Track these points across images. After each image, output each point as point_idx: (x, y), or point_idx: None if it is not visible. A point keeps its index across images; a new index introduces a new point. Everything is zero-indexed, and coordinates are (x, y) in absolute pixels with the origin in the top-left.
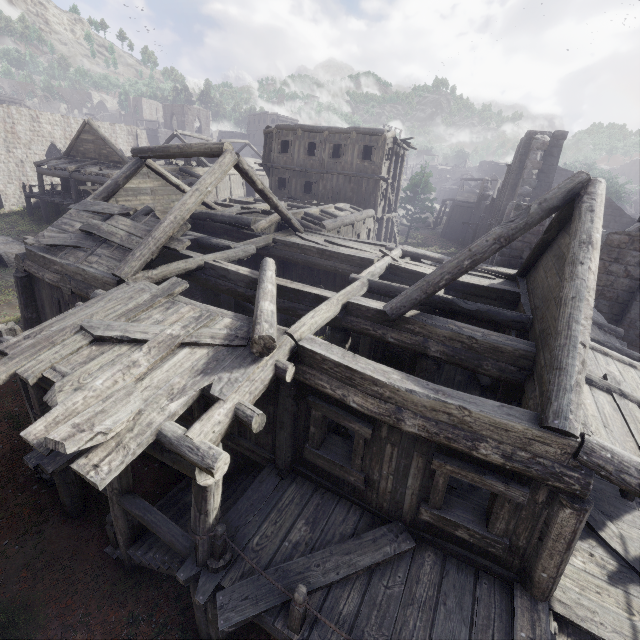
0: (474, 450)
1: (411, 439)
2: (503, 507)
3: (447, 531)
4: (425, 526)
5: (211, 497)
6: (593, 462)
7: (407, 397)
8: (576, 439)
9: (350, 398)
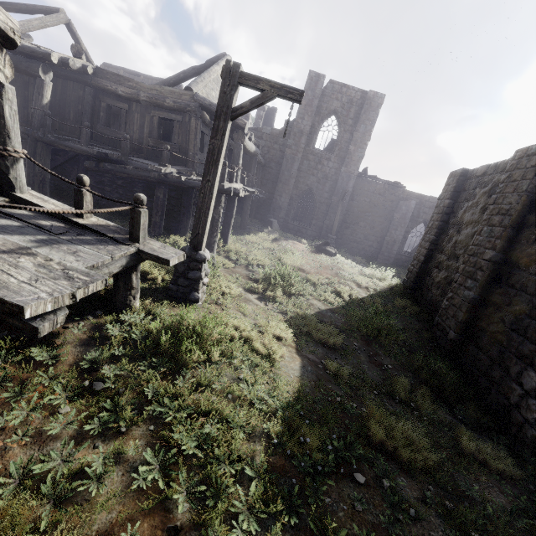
0: (165, 102)
1: (145, 107)
2: (176, 128)
3: (160, 152)
4: (152, 153)
5: (46, 88)
6: (198, 99)
7: (142, 85)
8: (193, 92)
9: (119, 89)
